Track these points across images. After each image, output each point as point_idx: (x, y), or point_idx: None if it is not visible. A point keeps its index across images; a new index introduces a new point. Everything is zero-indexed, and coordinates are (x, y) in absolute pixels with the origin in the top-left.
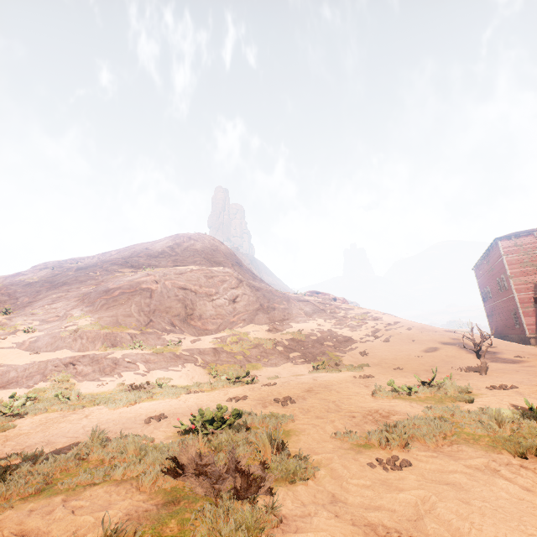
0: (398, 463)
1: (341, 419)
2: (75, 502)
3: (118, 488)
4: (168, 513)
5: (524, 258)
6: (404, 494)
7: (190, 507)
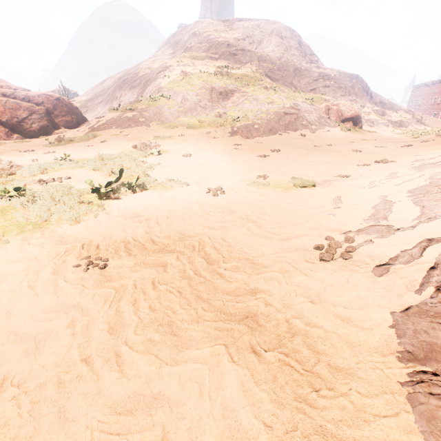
0: None
1: None
2: None
3: None
4: None
5: None
6: None
7: None
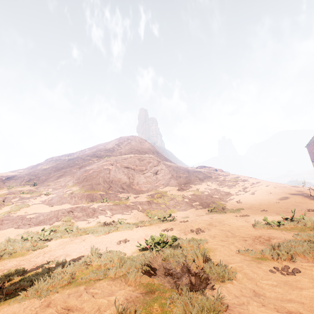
0: (290, 270)
1: (238, 242)
2: (92, 290)
3: (114, 282)
4: (151, 299)
5: None
6: (306, 292)
7: (163, 295)
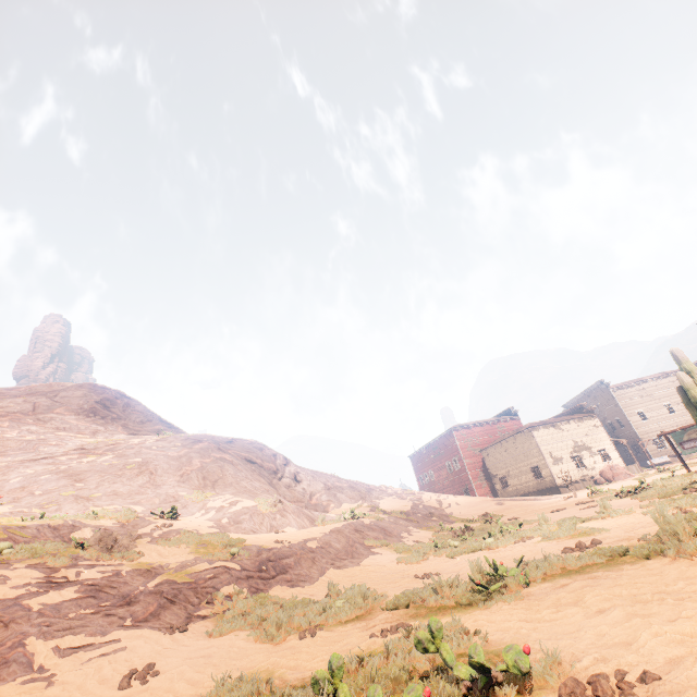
0: None
1: None
2: None
3: None
4: None
5: (468, 444)
6: None
7: None
